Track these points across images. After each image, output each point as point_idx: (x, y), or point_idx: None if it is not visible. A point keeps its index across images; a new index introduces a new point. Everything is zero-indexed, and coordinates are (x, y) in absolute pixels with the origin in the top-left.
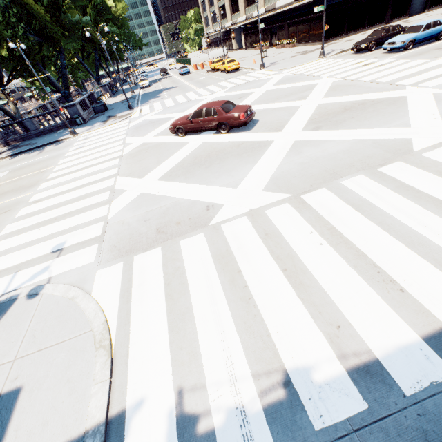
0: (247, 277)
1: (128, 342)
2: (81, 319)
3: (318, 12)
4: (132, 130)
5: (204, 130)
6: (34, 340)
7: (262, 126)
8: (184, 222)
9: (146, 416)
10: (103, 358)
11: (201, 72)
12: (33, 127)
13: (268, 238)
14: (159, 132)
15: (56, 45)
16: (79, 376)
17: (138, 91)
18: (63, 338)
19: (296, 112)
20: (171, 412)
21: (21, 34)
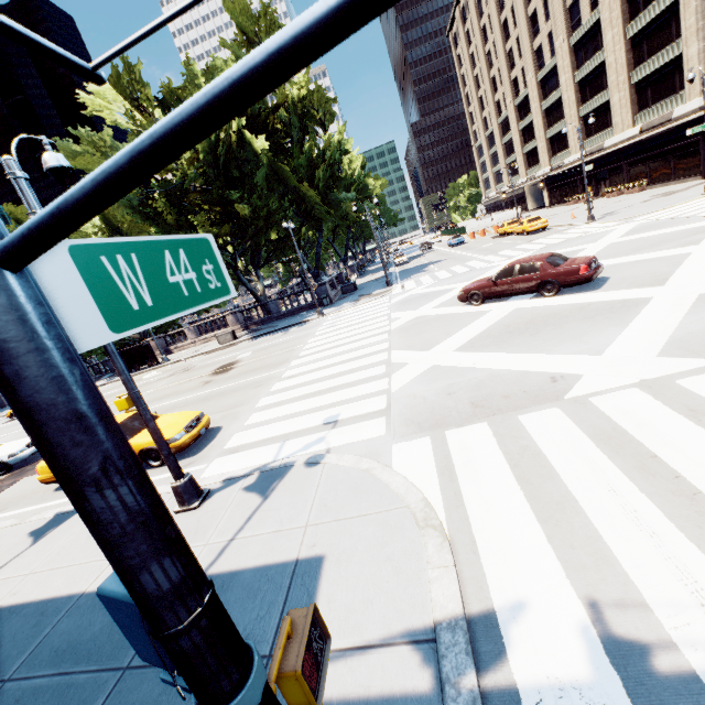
0: (675, 465)
1: (468, 528)
2: (386, 493)
3: (687, 138)
4: (396, 306)
5: (515, 294)
6: (327, 509)
7: (618, 283)
8: (516, 395)
9: (535, 625)
10: (436, 539)
11: (482, 240)
12: (276, 309)
13: (700, 415)
14: (437, 304)
15: (318, 224)
16: (403, 555)
17: (393, 269)
18: (367, 511)
19: (685, 261)
20: (585, 629)
21: (290, 217)
